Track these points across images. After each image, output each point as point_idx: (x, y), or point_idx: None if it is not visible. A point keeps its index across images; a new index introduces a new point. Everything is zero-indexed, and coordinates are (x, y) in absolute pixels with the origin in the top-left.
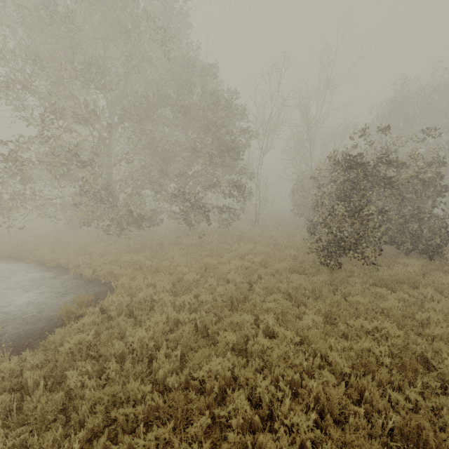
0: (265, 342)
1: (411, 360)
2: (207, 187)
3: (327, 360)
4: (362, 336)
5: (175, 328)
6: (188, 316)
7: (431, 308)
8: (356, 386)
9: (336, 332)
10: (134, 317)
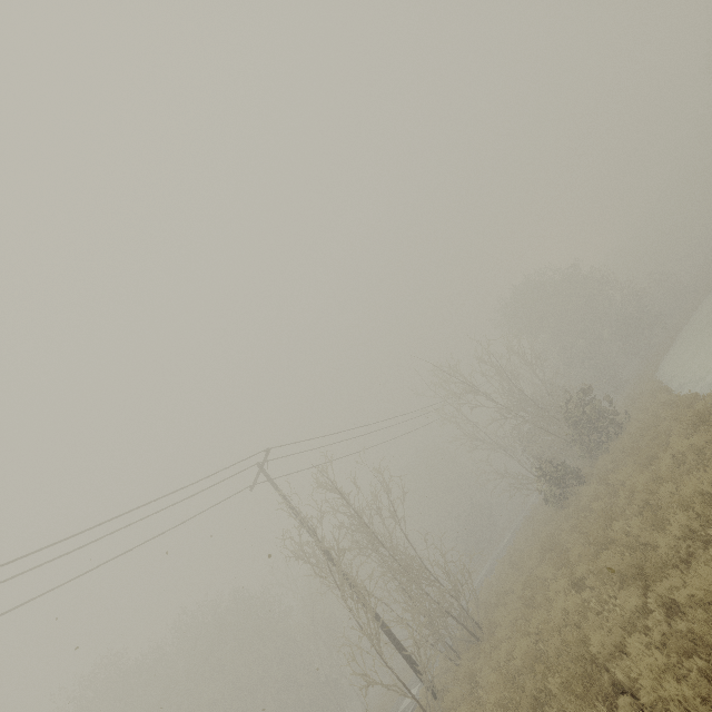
0: None
1: None
2: None
3: None
4: None
5: None
6: None
7: None
8: None
9: None
10: None
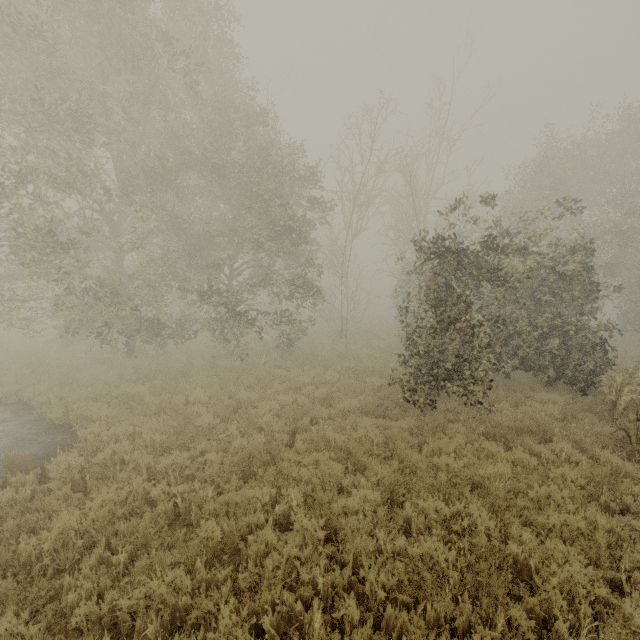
0: (272, 538)
1: (491, 579)
2: (258, 284)
3: (357, 575)
4: (434, 527)
5: (127, 514)
6: (168, 489)
7: (561, 476)
8: (393, 626)
9: (399, 518)
10: (89, 490)
